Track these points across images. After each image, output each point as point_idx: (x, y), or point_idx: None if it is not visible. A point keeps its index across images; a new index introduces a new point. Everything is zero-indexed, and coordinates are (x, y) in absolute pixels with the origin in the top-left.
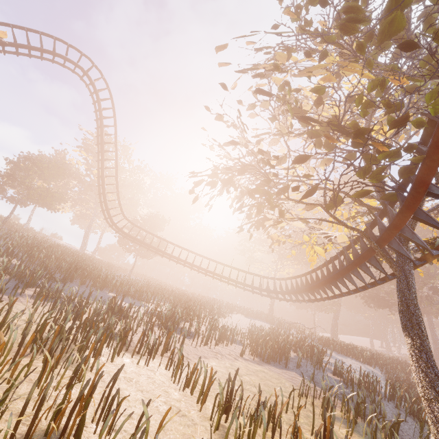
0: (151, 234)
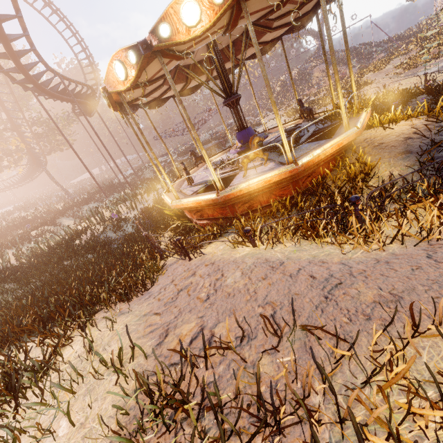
0: None
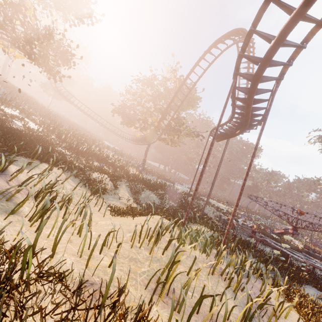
0: (74, 97)
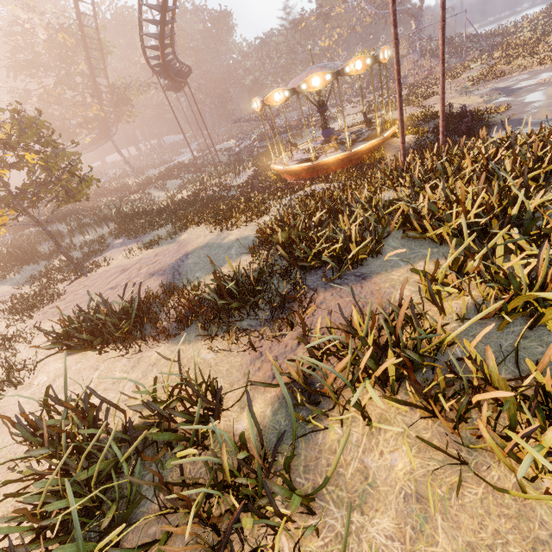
0: None
